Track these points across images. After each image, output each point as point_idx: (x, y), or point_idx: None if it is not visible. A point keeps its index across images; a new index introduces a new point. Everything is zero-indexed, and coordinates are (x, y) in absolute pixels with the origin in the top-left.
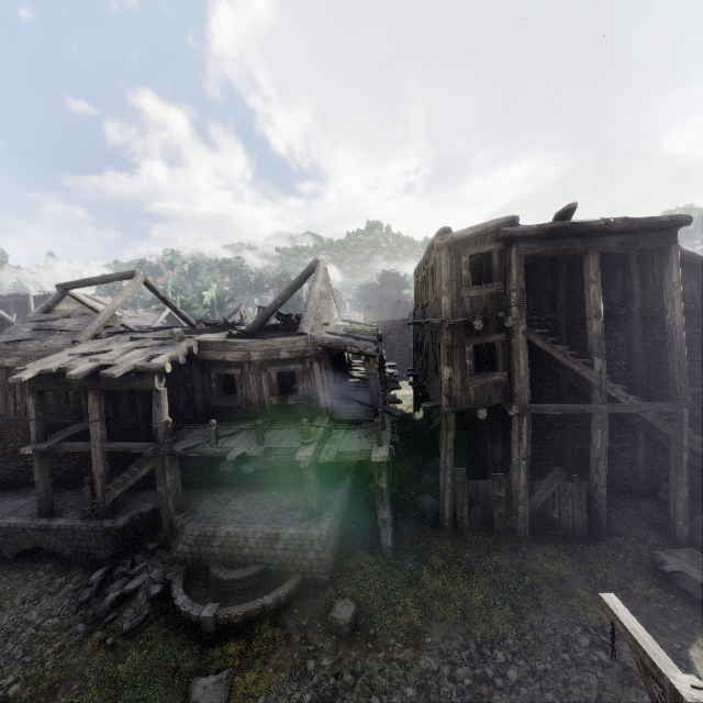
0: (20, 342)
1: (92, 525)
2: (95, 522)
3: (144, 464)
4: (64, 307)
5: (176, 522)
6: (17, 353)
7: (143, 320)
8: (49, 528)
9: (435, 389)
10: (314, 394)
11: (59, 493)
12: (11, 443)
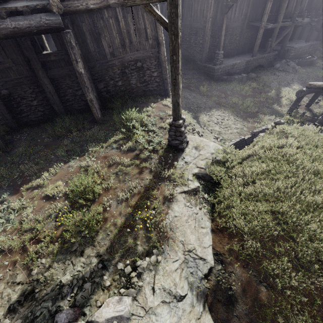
0: None
1: (275, 53)
2: (274, 52)
3: (287, 30)
4: None
5: (284, 50)
6: None
7: None
8: (264, 57)
9: (317, 5)
10: (303, 7)
11: (234, 57)
12: (217, 39)
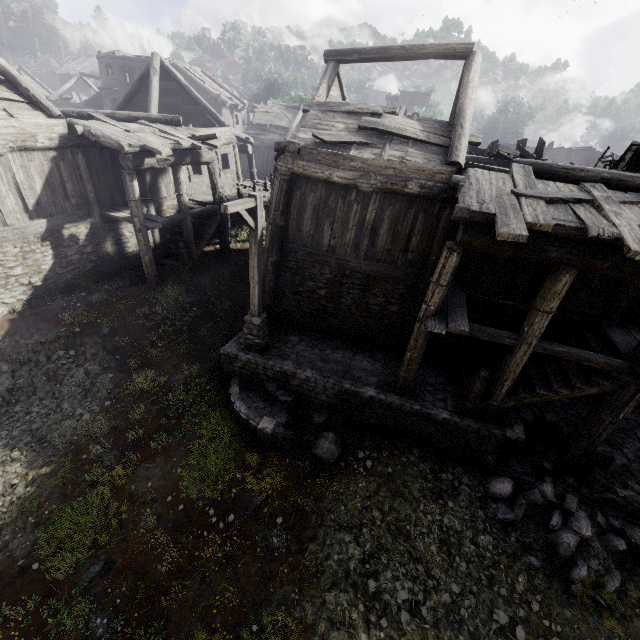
0: (345, 145)
1: (497, 433)
2: (493, 427)
3: (596, 383)
4: (332, 91)
5: (592, 451)
6: (352, 163)
7: (277, 118)
8: (430, 418)
9: None
10: None
11: (369, 353)
12: (310, 281)
